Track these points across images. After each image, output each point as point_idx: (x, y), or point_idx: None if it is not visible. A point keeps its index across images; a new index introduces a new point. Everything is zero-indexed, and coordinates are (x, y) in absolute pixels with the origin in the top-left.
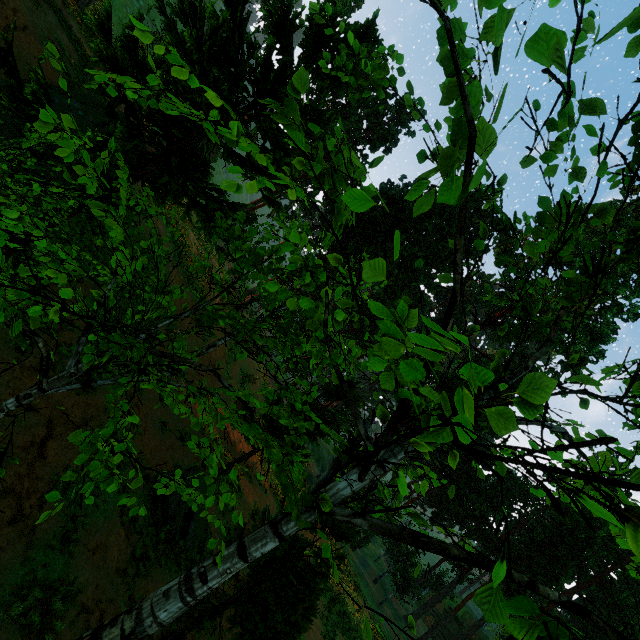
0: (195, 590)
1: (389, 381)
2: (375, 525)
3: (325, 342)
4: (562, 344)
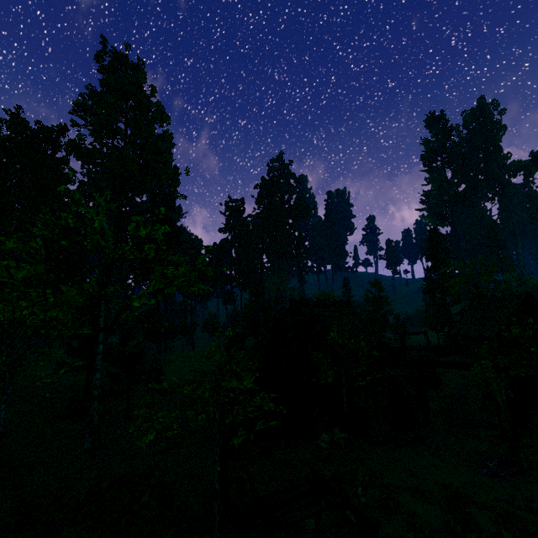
0: (98, 368)
1: (81, 298)
2: (112, 320)
3: (57, 306)
4: (158, 180)
